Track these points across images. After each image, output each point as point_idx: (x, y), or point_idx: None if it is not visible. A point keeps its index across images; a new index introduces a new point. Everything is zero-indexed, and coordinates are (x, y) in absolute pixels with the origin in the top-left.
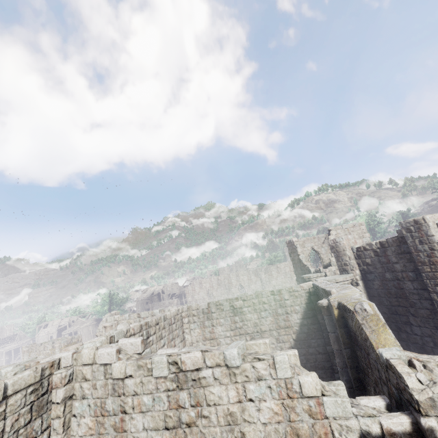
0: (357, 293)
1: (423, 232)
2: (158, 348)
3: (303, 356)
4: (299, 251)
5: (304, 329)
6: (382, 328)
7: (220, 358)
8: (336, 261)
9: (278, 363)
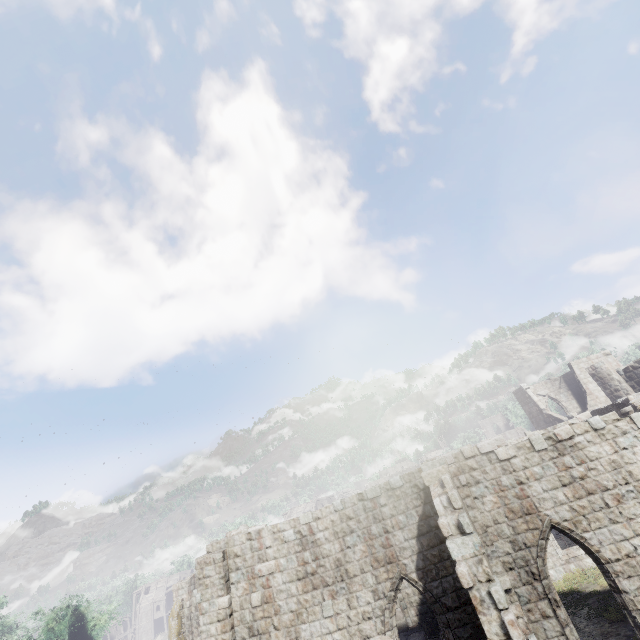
0: None
1: None
2: None
3: None
4: (535, 399)
5: None
6: None
7: (585, 426)
8: (602, 389)
9: (635, 418)
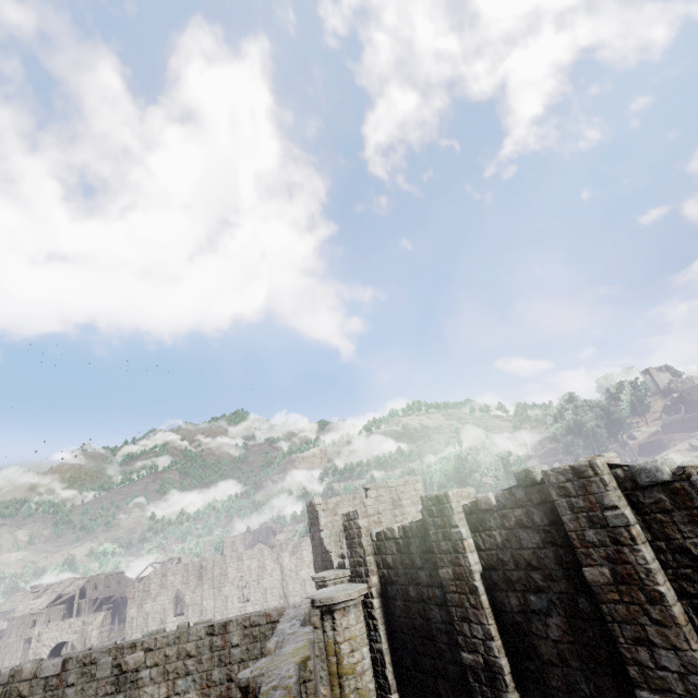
0: (300, 658)
1: (446, 518)
2: None
3: None
4: (322, 523)
5: None
6: None
7: None
8: (348, 554)
9: None
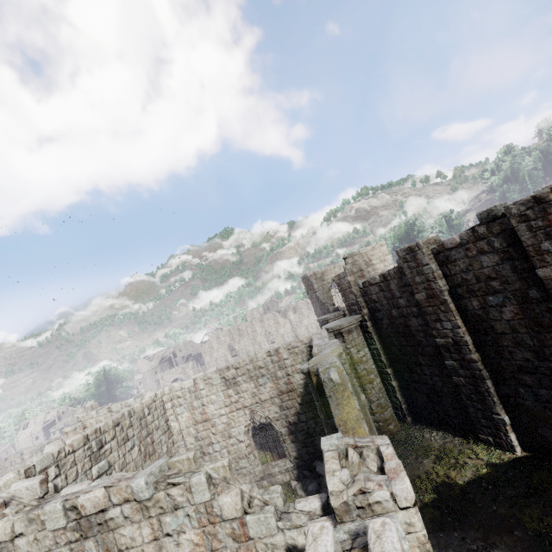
0: (336, 354)
1: (419, 261)
2: (122, 454)
3: (311, 420)
4: (316, 287)
5: (309, 390)
6: (347, 400)
7: (127, 491)
8: (344, 300)
9: (194, 486)
